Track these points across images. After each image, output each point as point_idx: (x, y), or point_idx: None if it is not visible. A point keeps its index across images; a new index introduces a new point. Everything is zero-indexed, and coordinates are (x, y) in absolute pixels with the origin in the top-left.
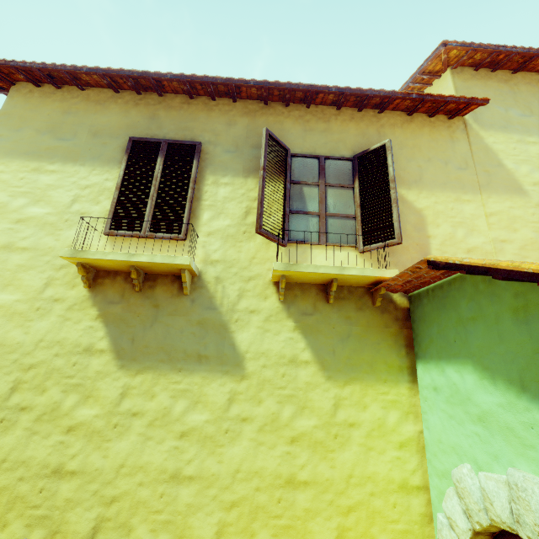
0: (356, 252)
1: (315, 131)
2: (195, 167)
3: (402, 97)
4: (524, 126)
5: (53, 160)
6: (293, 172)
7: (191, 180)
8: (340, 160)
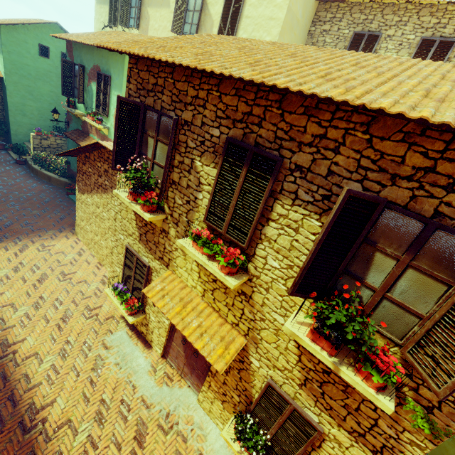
0: (138, 30)
1: None
2: (118, 4)
3: None
4: None
5: (102, 4)
6: (132, 3)
7: (117, 9)
8: None
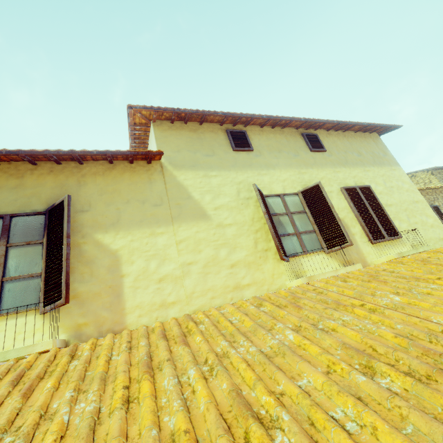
0: (38, 314)
1: (4, 189)
2: None
3: (85, 154)
4: (208, 164)
5: None
6: None
7: None
8: (31, 215)
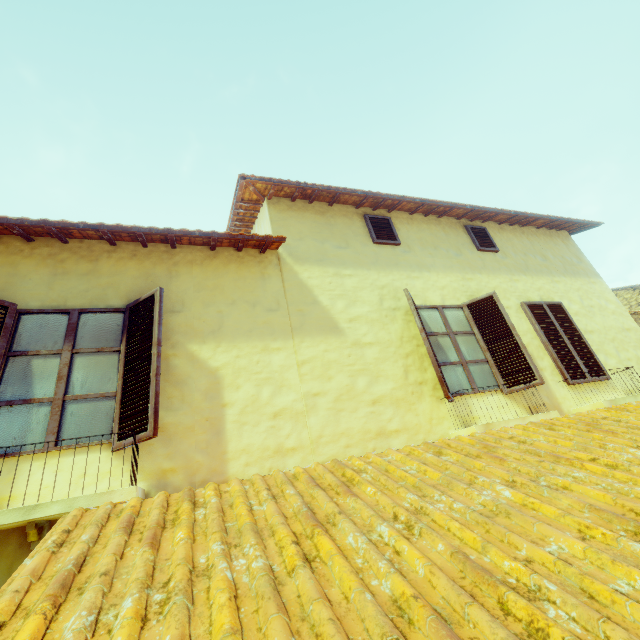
0: (110, 450)
1: (72, 275)
2: None
3: (184, 234)
4: (340, 259)
5: None
6: (19, 337)
7: None
8: (106, 312)
